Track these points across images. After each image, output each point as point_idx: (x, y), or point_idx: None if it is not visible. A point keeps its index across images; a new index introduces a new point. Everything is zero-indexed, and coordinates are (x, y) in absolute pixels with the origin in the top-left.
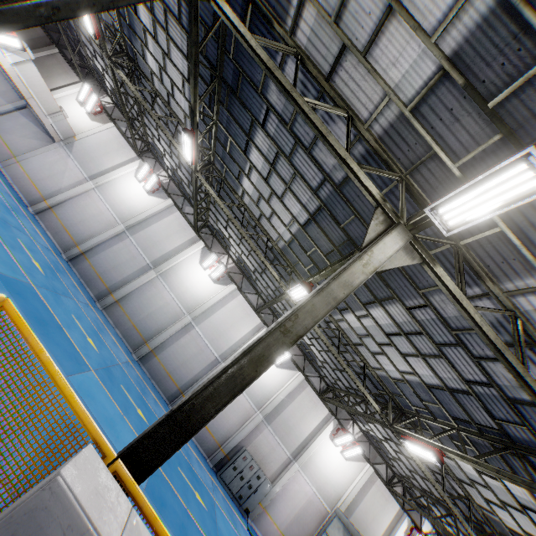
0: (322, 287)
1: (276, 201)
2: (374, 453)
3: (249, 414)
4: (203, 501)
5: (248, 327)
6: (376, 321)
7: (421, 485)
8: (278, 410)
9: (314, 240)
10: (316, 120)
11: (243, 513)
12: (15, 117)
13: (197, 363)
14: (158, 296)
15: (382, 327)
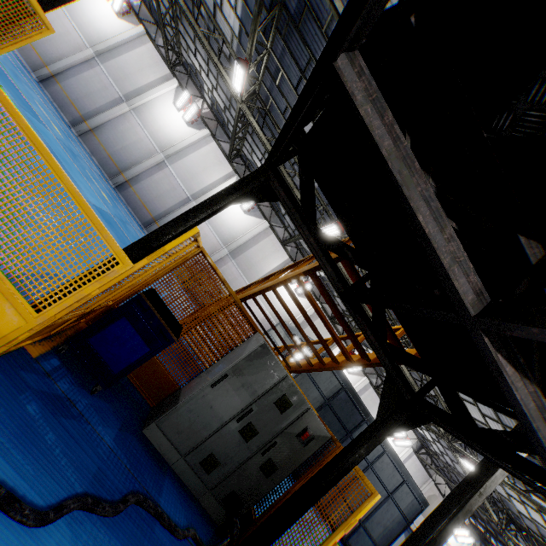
0: None
1: None
2: None
3: (216, 248)
4: None
5: (219, 174)
6: None
7: None
8: (242, 249)
9: None
10: None
11: None
12: None
13: (170, 199)
14: (132, 131)
15: None
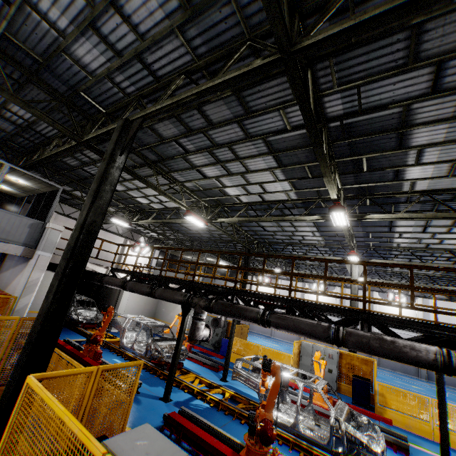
0: None
1: None
2: None
3: None
4: None
5: None
6: None
7: None
8: None
9: None
10: (442, 265)
11: None
12: None
13: None
14: None
15: None
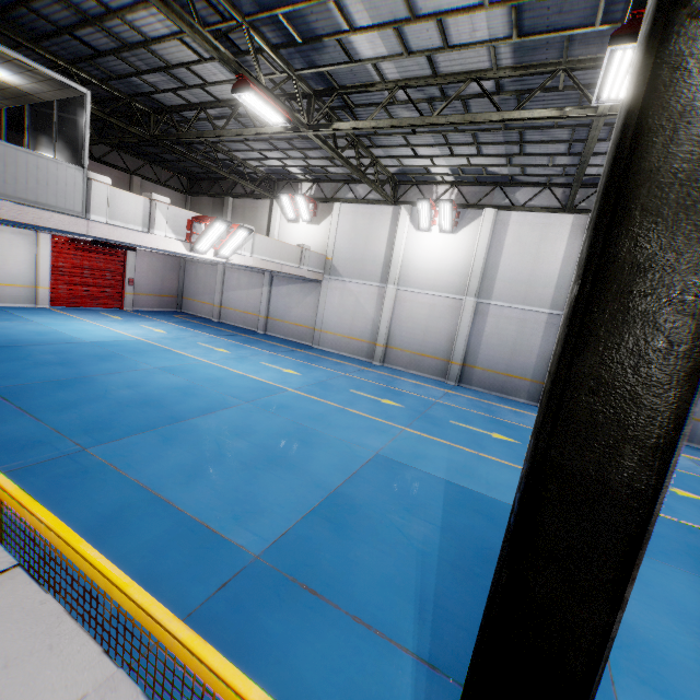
0: None
1: None
2: None
3: None
4: None
5: None
6: None
7: None
8: None
9: None
10: None
11: None
12: (276, 295)
13: None
14: None
15: None
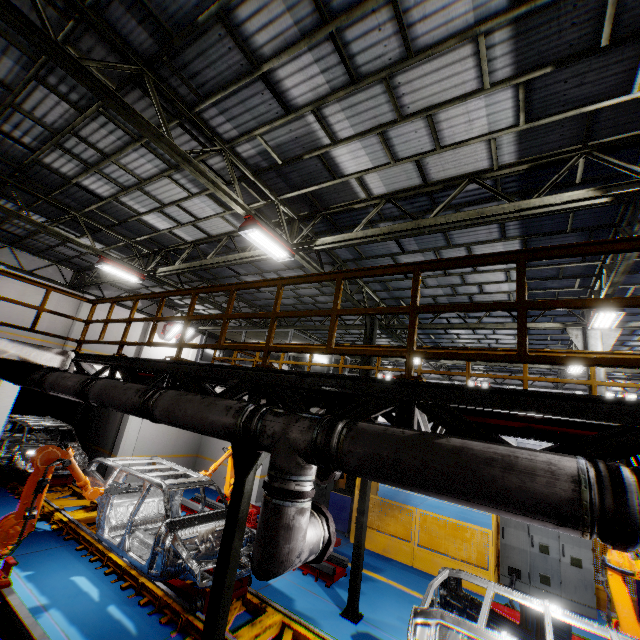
0: None
1: None
2: None
3: None
4: None
5: None
6: None
7: None
8: None
9: None
10: None
11: None
12: None
13: None
14: None
15: None
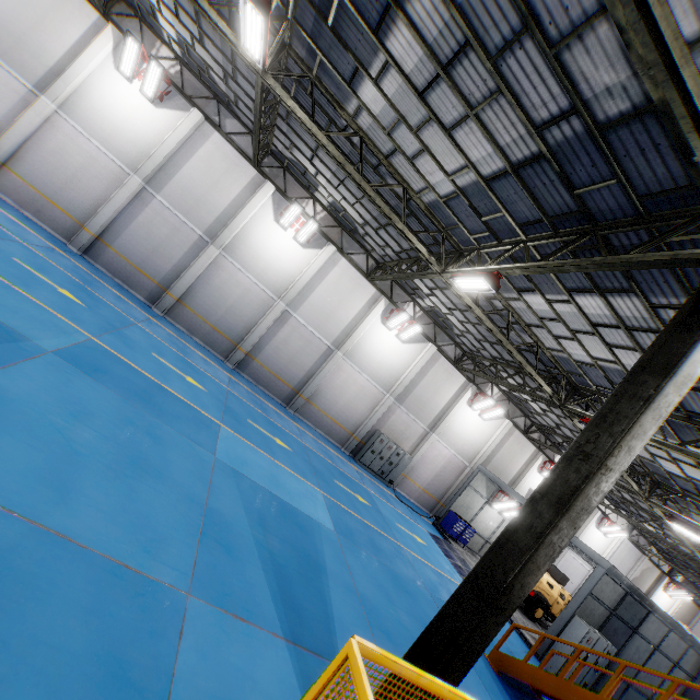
0: (652, 396)
1: (436, 133)
2: (513, 409)
3: (378, 398)
4: (365, 499)
5: (361, 302)
6: (581, 309)
7: (566, 434)
8: (409, 389)
9: (503, 202)
10: (664, 23)
11: (387, 485)
12: None
13: (306, 358)
14: (232, 283)
15: (588, 316)
